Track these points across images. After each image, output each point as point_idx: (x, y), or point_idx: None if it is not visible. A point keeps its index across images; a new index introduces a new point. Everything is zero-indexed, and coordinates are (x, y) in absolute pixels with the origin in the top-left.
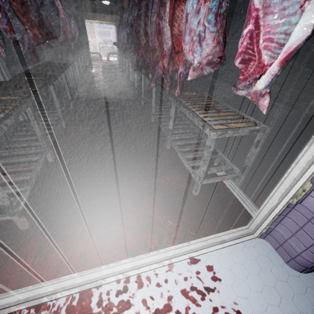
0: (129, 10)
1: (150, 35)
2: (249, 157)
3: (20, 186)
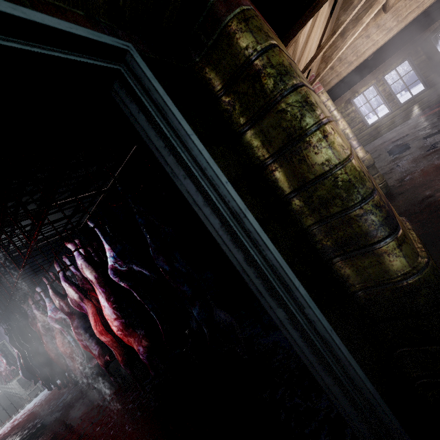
0: None
1: None
2: None
3: None
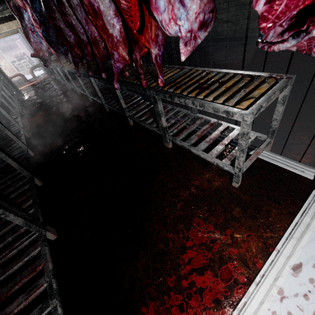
0: (29, 6)
1: (77, 26)
2: (277, 118)
3: (43, 306)
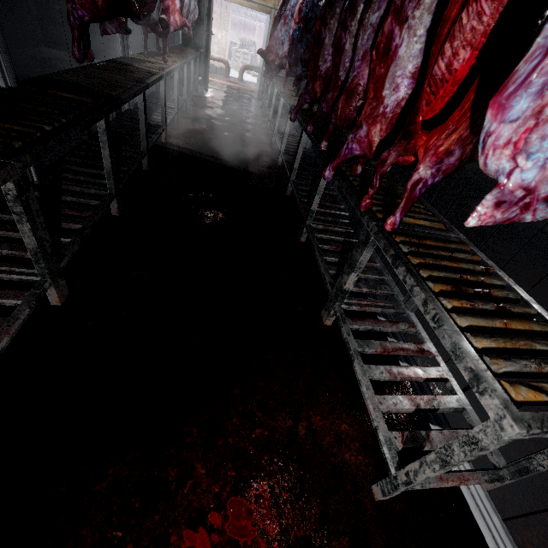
0: None
1: (347, 54)
2: None
3: None
